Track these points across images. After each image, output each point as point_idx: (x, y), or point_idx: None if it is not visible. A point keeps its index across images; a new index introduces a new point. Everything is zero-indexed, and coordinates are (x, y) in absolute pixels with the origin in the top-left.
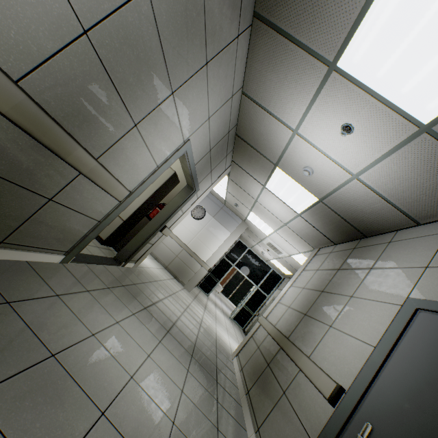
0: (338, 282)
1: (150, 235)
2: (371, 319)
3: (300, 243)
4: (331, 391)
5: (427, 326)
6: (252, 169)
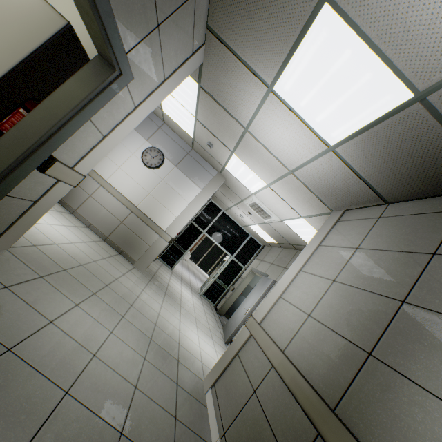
0: None
1: (3, 177)
2: None
3: (307, 202)
4: None
5: None
6: (251, 40)
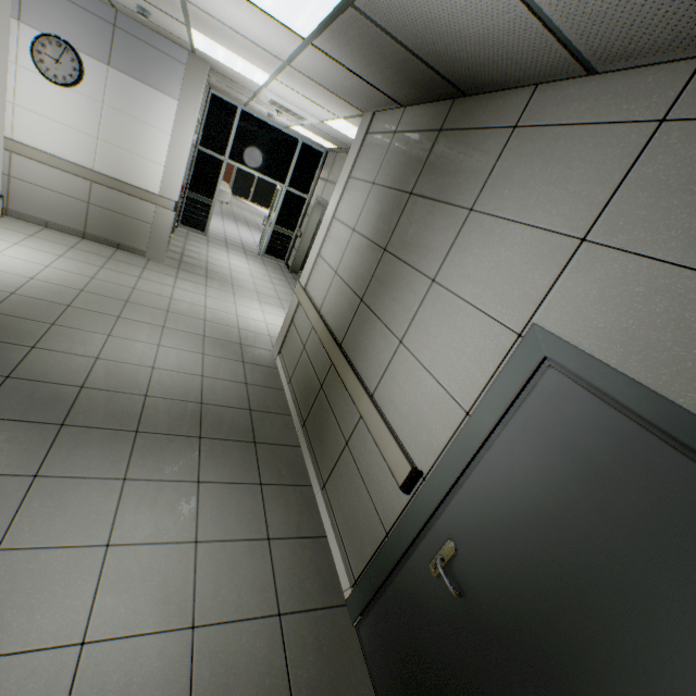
0: (411, 233)
1: None
2: (465, 350)
3: (333, 102)
4: (405, 477)
5: (557, 405)
6: None
